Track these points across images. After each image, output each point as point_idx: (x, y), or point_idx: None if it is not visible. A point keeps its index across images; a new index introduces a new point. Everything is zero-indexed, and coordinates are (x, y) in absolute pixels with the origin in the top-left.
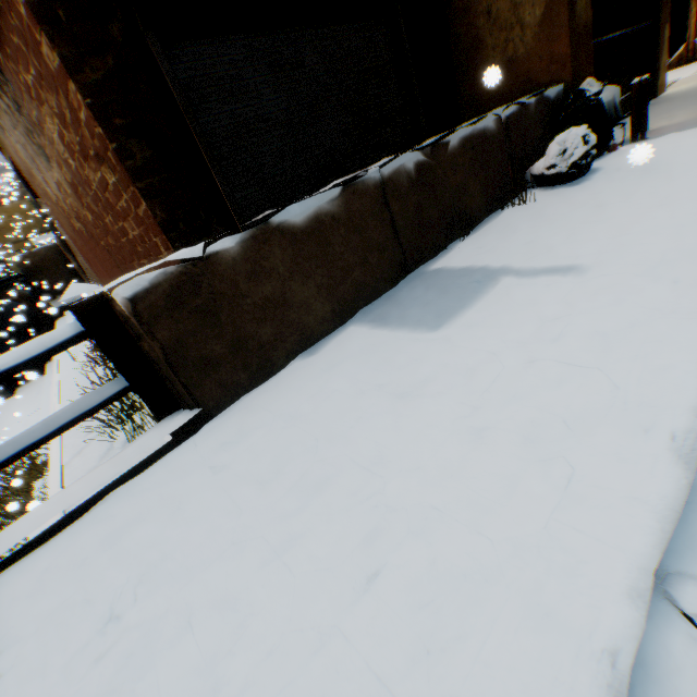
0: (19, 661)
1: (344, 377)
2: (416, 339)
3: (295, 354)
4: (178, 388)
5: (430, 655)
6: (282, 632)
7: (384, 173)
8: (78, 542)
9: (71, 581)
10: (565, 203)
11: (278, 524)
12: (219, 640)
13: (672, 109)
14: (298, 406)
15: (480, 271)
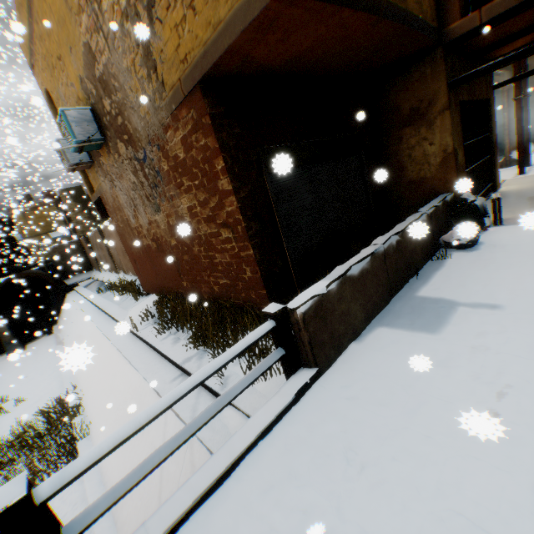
0: (311, 478)
1: (394, 355)
2: (425, 337)
3: (350, 340)
4: (308, 356)
5: (512, 460)
6: (445, 458)
7: (385, 247)
8: (292, 432)
9: (307, 447)
10: (471, 263)
11: (410, 421)
12: (415, 463)
13: (510, 204)
14: (376, 369)
15: (441, 301)
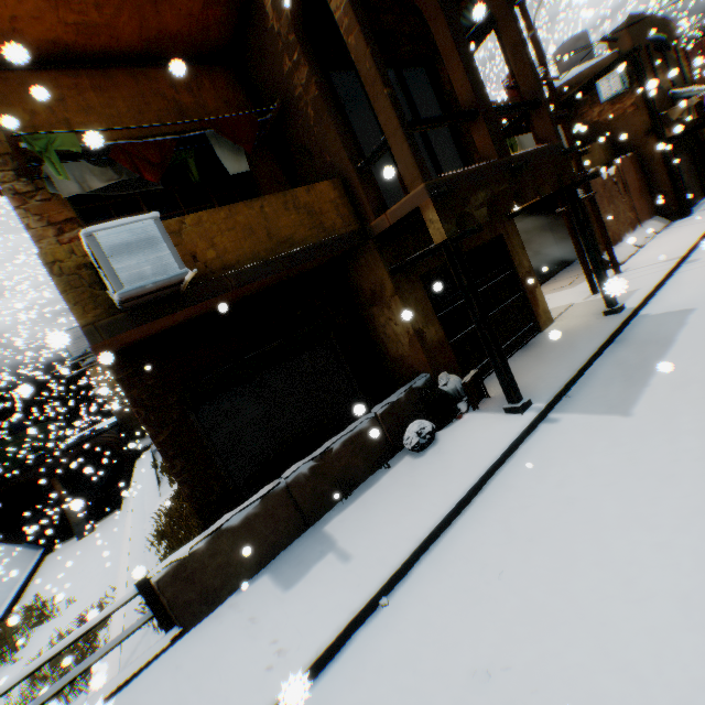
0: None
1: (241, 615)
2: (276, 594)
3: (234, 589)
4: (173, 616)
5: None
6: None
7: (288, 481)
8: (123, 698)
9: None
10: (399, 480)
11: (186, 697)
12: None
13: (523, 366)
14: (218, 632)
15: (327, 542)
